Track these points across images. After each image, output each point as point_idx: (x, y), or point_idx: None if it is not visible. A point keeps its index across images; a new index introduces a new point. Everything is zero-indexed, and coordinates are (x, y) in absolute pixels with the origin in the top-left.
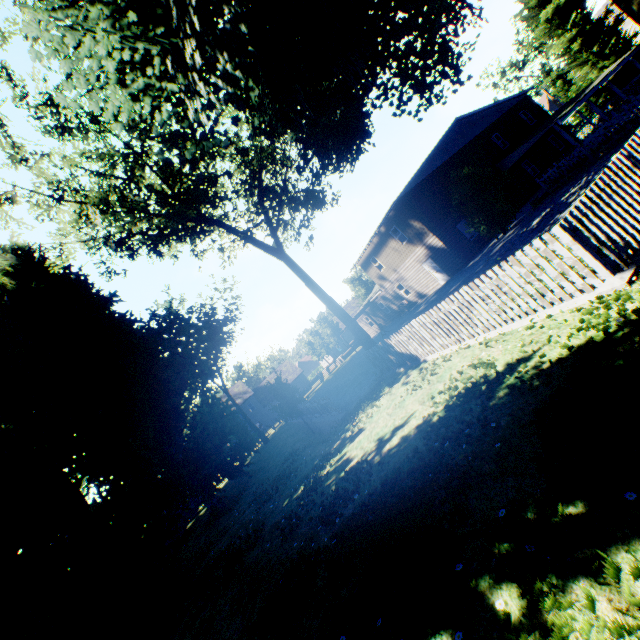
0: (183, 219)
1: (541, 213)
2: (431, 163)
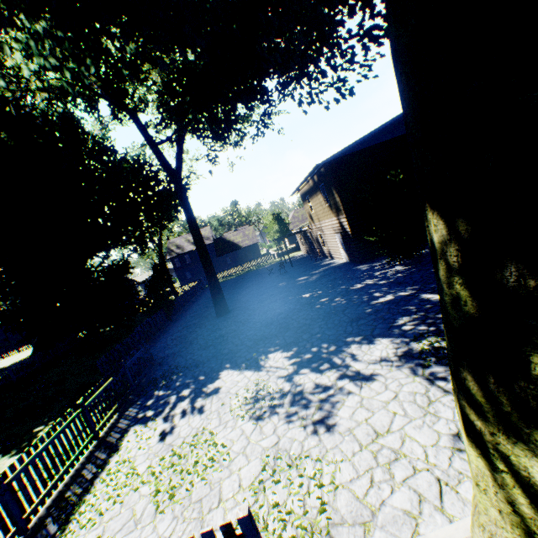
0: (106, 95)
1: (407, 287)
2: (399, 125)
